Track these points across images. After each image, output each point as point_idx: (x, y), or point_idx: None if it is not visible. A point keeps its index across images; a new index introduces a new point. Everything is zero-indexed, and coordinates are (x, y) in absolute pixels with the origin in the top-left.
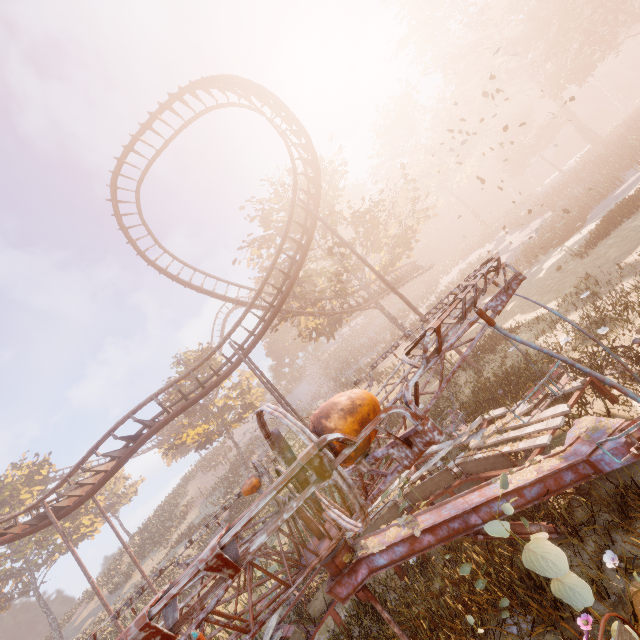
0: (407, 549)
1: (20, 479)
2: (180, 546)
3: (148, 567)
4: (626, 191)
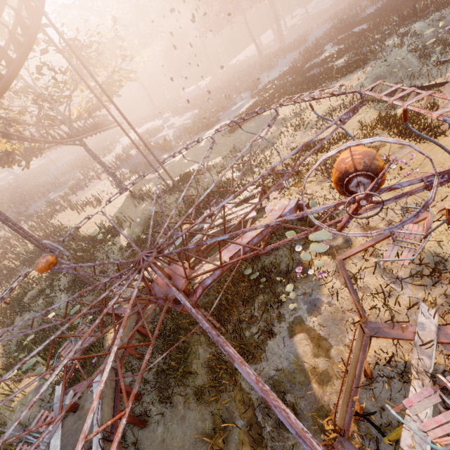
0: (221, 271)
1: None
2: None
3: None
4: (239, 109)
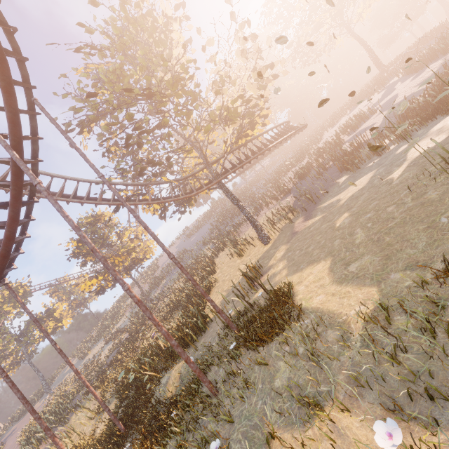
0: None
1: (6, 296)
2: (108, 345)
3: (95, 351)
4: None
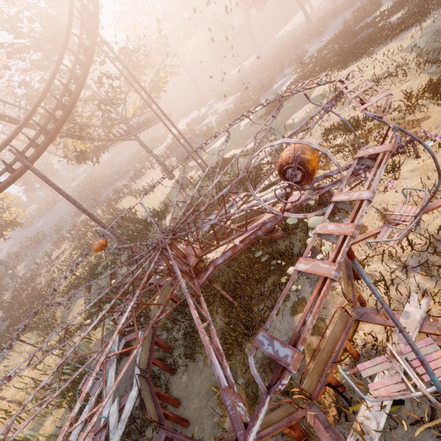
0: (232, 252)
1: None
2: None
3: None
4: (279, 88)
